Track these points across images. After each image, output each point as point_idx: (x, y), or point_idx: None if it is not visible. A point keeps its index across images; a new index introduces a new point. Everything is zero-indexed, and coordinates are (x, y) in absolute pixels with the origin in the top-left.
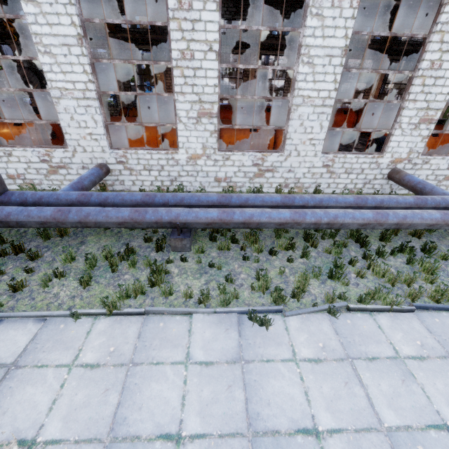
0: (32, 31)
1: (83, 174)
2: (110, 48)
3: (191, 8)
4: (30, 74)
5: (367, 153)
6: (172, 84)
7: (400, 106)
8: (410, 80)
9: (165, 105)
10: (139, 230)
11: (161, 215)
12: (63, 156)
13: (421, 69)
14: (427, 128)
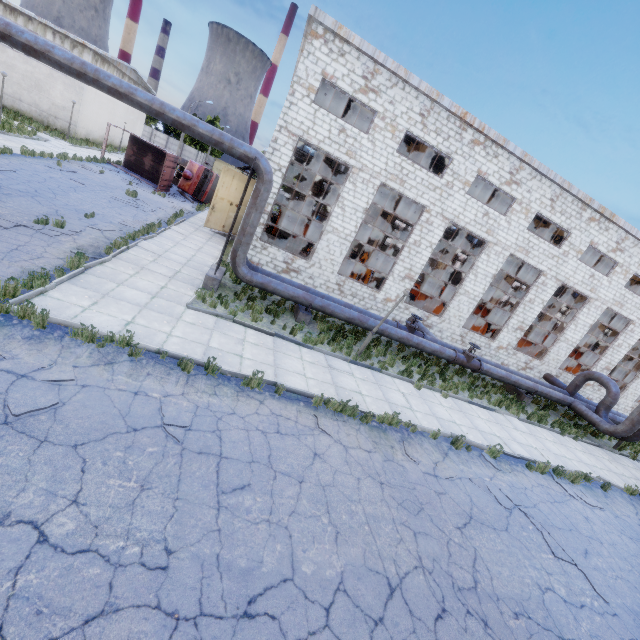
0: (578, 317)
1: (565, 384)
2: None
3: (633, 332)
4: None
5: None
6: (604, 352)
7: None
8: None
9: None
10: None
11: None
12: (536, 364)
13: None
14: None
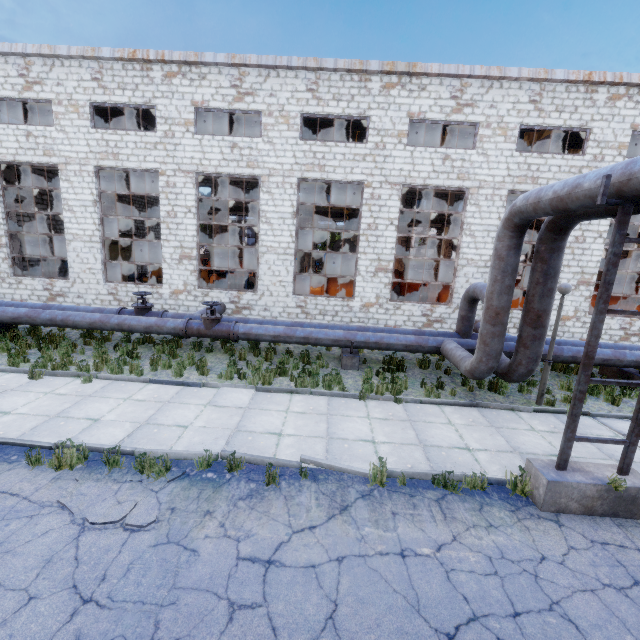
0: (466, 222)
1: None
2: (354, 222)
3: None
4: (350, 245)
5: None
6: None
7: None
8: None
9: (410, 274)
10: (572, 375)
11: (638, 355)
12: (444, 312)
13: None
14: None
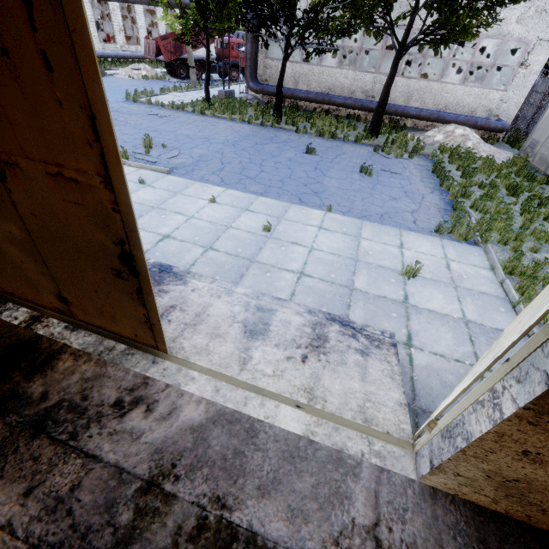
0: None
1: None
2: None
3: None
4: None
5: (112, 43)
6: None
7: (112, 24)
8: (110, 14)
9: None
10: None
11: None
12: None
13: (111, 10)
14: (123, 33)
